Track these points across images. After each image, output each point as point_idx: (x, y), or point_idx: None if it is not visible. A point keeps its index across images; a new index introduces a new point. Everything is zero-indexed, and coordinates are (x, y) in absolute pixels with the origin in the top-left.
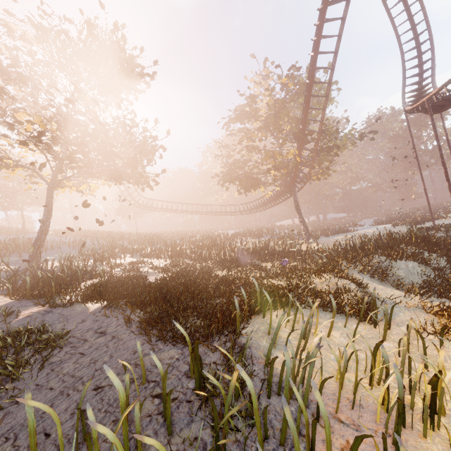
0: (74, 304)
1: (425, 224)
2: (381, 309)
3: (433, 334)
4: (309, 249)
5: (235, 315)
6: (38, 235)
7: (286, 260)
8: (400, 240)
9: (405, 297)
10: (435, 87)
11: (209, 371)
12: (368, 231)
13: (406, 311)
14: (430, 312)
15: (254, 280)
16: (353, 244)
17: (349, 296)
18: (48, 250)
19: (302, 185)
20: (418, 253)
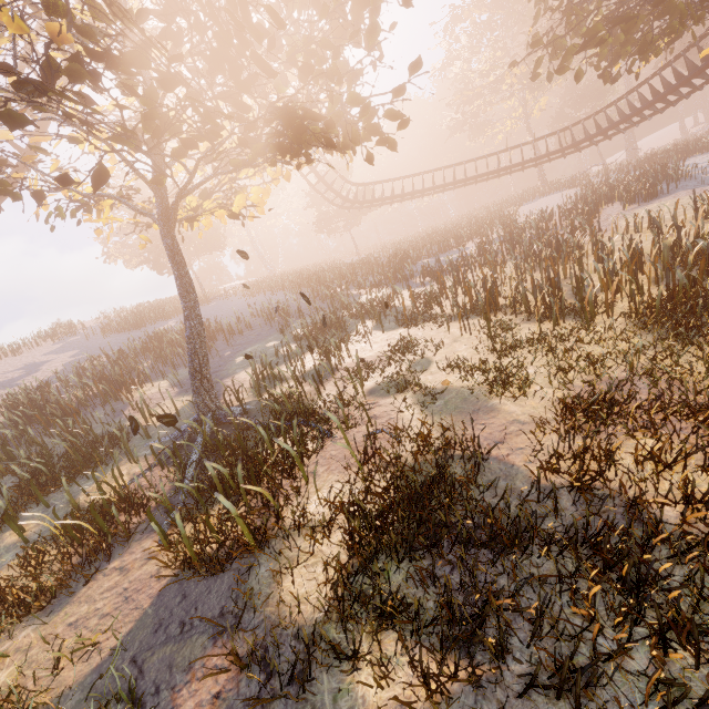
0: (311, 665)
1: None
2: None
3: None
4: None
5: None
6: (188, 347)
7: None
8: None
9: None
10: None
11: None
12: None
13: None
14: None
15: None
16: None
17: None
18: (236, 338)
19: None
20: None
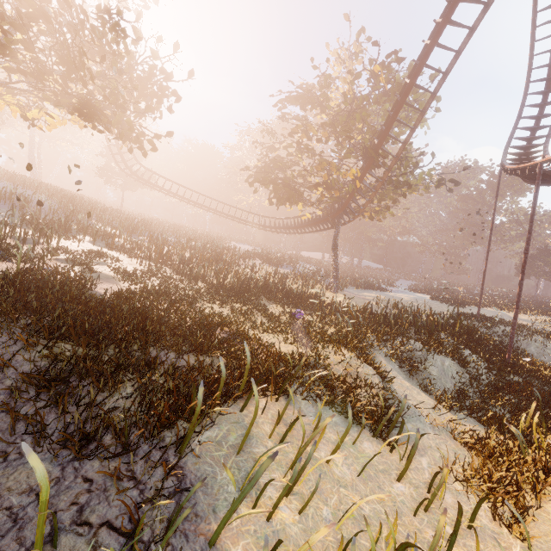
0: None
1: (466, 308)
2: (408, 431)
3: (460, 481)
4: (334, 302)
5: (194, 404)
6: None
7: (301, 312)
8: (441, 325)
9: (434, 410)
10: (546, 152)
11: (86, 550)
12: (403, 297)
13: (432, 430)
14: (459, 440)
15: (246, 348)
16: (386, 311)
17: (369, 392)
18: None
19: (351, 219)
20: (459, 349)
